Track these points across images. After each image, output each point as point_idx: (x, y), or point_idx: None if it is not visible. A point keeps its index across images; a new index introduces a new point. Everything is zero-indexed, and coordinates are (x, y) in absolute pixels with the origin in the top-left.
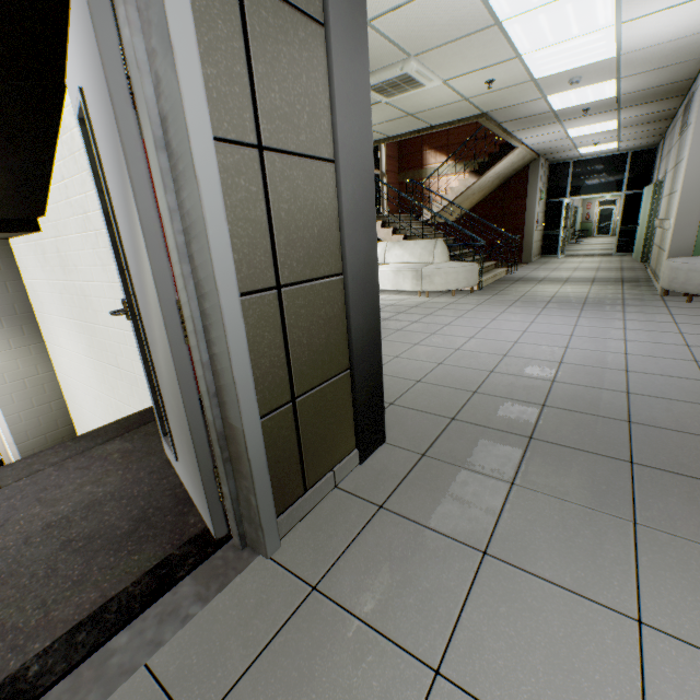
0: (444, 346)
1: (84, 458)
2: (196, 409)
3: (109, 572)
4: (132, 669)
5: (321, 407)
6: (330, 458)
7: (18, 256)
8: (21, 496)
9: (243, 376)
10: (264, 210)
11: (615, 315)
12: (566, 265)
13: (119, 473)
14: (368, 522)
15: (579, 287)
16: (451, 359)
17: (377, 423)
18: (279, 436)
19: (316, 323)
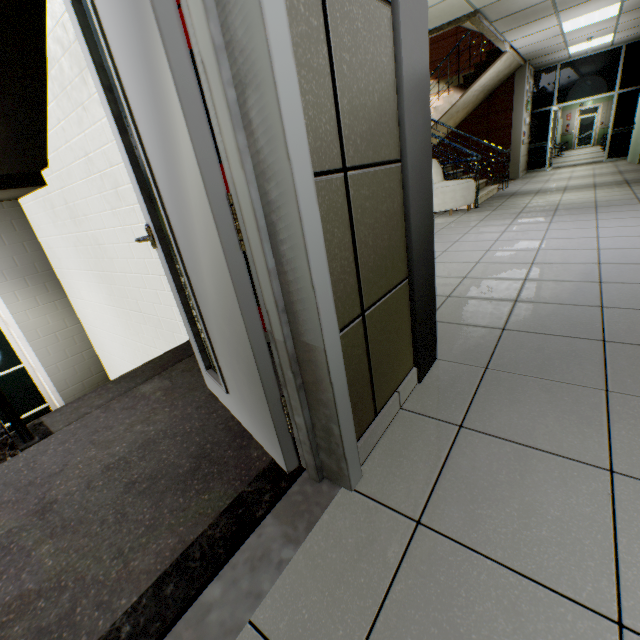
0: (461, 261)
1: (128, 399)
2: (258, 331)
3: (182, 515)
4: (236, 628)
5: (385, 322)
6: (394, 379)
7: (29, 216)
8: (74, 439)
9: (321, 282)
10: (325, 58)
11: (637, 214)
12: (557, 176)
13: (166, 410)
14: (452, 444)
15: (582, 193)
16: (474, 272)
17: (431, 339)
18: (352, 356)
19: (379, 220)
